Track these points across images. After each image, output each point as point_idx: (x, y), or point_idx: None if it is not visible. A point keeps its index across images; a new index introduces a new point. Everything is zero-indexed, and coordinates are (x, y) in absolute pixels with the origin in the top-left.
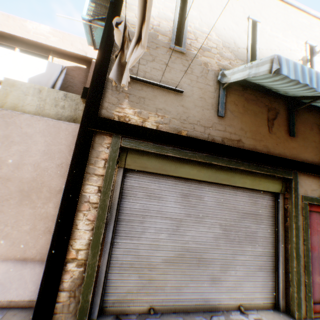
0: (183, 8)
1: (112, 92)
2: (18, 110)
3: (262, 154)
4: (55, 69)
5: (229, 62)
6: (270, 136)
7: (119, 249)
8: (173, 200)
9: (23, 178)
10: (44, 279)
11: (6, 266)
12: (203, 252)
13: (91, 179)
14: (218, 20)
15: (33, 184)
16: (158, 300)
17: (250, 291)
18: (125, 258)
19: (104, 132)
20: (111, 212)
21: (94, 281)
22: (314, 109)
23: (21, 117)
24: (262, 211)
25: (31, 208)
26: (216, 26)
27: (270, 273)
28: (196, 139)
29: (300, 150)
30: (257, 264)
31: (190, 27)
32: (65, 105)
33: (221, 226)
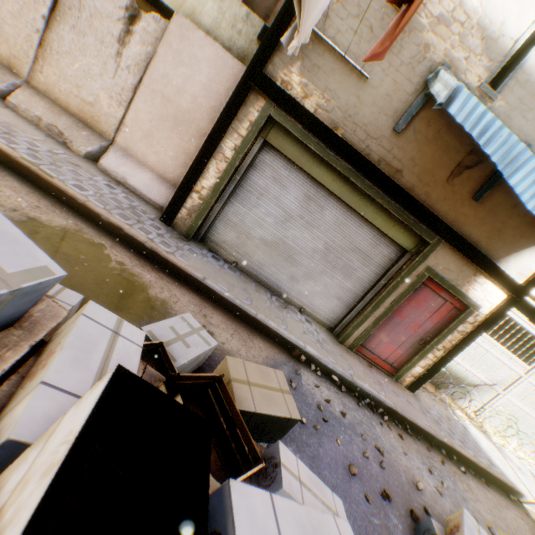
0: None
1: None
2: (194, 18)
3: (413, 199)
4: None
5: (466, 57)
6: (444, 185)
7: (231, 208)
8: (295, 196)
9: (180, 106)
10: (176, 193)
11: (151, 176)
12: (296, 253)
13: (232, 135)
14: None
15: (186, 116)
16: (243, 261)
17: (318, 306)
18: (233, 217)
19: (261, 93)
20: (237, 174)
21: (205, 215)
22: None
23: (196, 35)
24: (377, 258)
25: (179, 139)
26: None
27: (345, 307)
28: (348, 145)
29: (472, 222)
30: (338, 293)
31: None
32: (243, 31)
33: (326, 244)
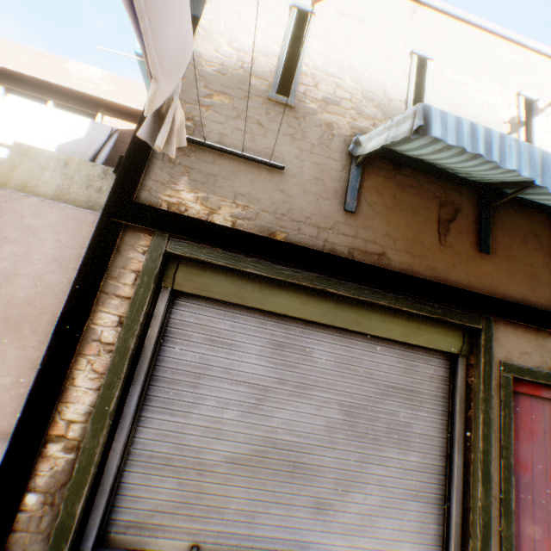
0: (302, 38)
1: (163, 165)
2: (29, 191)
3: (422, 280)
4: (100, 133)
5: (372, 123)
6: (441, 250)
7: (148, 430)
8: (256, 352)
9: (14, 298)
10: (4, 466)
11: None
12: (303, 452)
13: (109, 302)
14: (358, 56)
15: (29, 308)
16: (209, 532)
17: (392, 538)
18: (157, 447)
19: (141, 228)
20: (140, 362)
21: (90, 481)
22: (531, 207)
23: (26, 201)
24: (424, 386)
25: (20, 348)
26: (352, 65)
27: (435, 506)
28: (300, 248)
29: (501, 278)
30: (409, 485)
31: (307, 66)
32: (103, 186)
33: (342, 407)
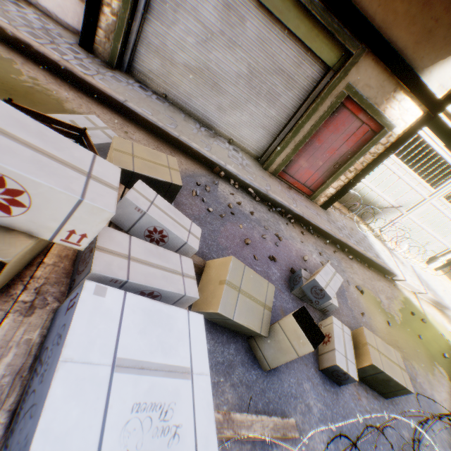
0: None
1: None
2: None
3: None
4: None
5: None
6: None
7: (149, 28)
8: (213, 5)
9: None
10: (87, 9)
11: None
12: (220, 80)
13: None
14: None
15: None
16: (171, 93)
17: (245, 137)
18: (153, 40)
19: None
20: None
21: (123, 37)
22: None
23: None
24: (300, 80)
25: None
26: None
27: (270, 137)
28: None
29: (402, 23)
30: (263, 123)
31: None
32: None
33: (249, 68)
